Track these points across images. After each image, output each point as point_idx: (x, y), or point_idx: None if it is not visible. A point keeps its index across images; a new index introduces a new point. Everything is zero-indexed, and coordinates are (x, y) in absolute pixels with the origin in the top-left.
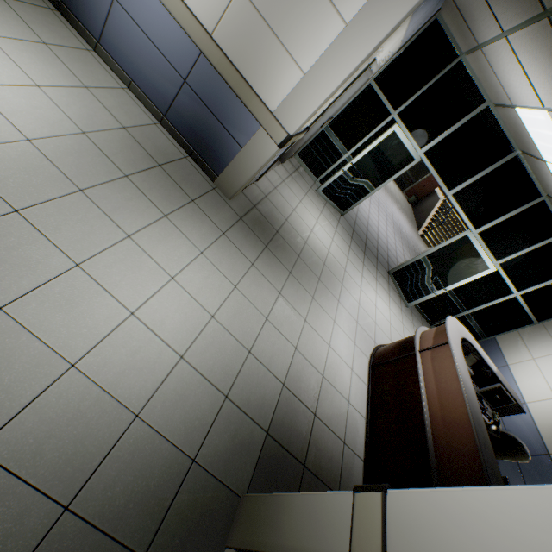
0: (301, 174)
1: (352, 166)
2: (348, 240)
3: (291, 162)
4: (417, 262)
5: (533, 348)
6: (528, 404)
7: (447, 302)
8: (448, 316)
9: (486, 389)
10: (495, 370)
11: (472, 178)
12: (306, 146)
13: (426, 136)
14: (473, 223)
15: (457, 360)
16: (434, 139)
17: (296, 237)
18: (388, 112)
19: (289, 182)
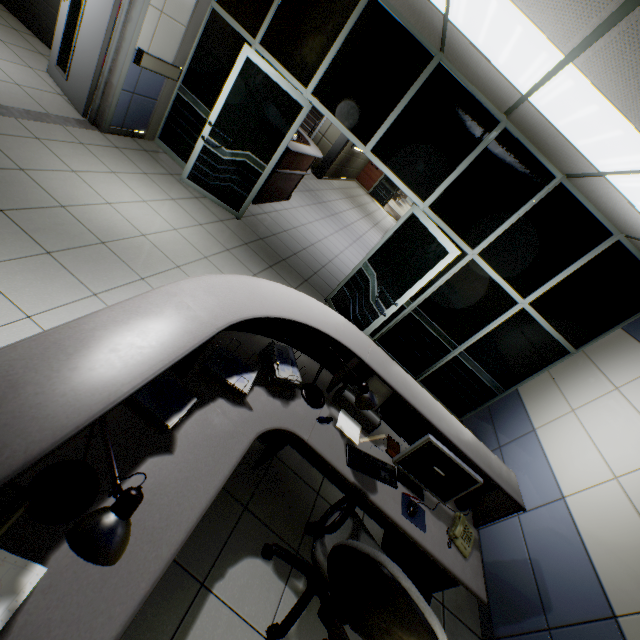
0: (156, 158)
1: (209, 125)
2: (233, 243)
3: (137, 142)
4: (358, 274)
5: (572, 393)
6: (568, 498)
7: (424, 336)
8: (434, 360)
9: (405, 453)
10: (432, 410)
11: (389, 117)
12: (166, 123)
13: (307, 67)
14: (418, 192)
15: (120, 315)
16: (319, 68)
17: (29, 192)
18: (248, 44)
19: (101, 150)
